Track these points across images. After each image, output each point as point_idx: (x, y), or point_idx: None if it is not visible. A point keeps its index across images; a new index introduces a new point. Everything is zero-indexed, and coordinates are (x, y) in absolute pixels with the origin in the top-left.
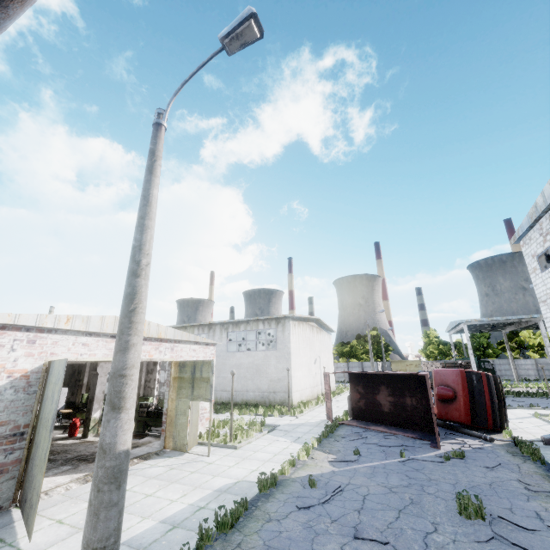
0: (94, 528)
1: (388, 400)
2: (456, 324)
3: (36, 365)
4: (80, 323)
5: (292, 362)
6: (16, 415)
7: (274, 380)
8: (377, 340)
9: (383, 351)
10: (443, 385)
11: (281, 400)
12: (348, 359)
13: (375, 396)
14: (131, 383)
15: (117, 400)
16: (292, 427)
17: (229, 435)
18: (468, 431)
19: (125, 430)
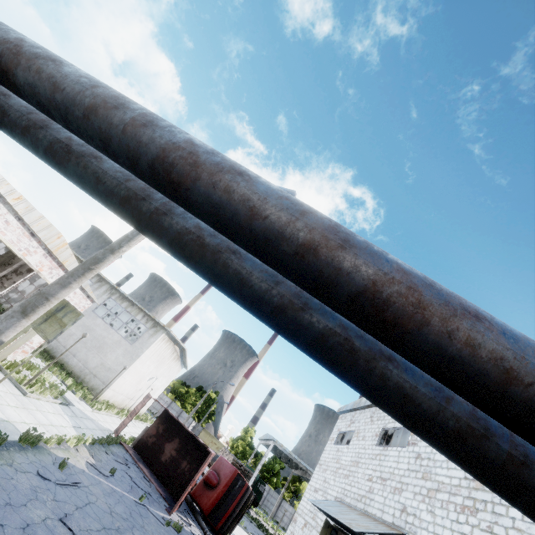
0: None
1: (171, 453)
2: (269, 438)
3: None
4: (23, 207)
5: (134, 364)
6: None
7: (105, 366)
8: (210, 403)
9: (207, 415)
10: (216, 471)
11: (94, 386)
12: (176, 399)
13: (166, 442)
14: (47, 307)
15: (30, 309)
16: (82, 415)
17: (27, 379)
18: (201, 520)
19: (15, 330)
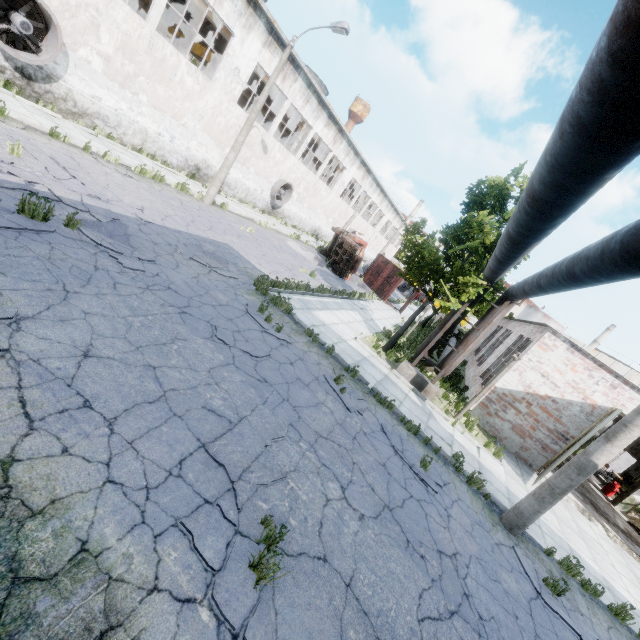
0: (555, 477)
1: None
2: None
3: (605, 404)
4: None
5: None
6: (571, 425)
7: None
8: None
9: None
10: None
11: None
12: None
13: None
14: (627, 434)
15: (611, 435)
16: None
17: None
18: None
19: (602, 453)
